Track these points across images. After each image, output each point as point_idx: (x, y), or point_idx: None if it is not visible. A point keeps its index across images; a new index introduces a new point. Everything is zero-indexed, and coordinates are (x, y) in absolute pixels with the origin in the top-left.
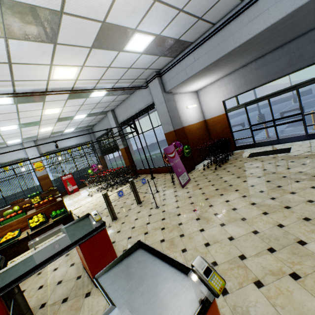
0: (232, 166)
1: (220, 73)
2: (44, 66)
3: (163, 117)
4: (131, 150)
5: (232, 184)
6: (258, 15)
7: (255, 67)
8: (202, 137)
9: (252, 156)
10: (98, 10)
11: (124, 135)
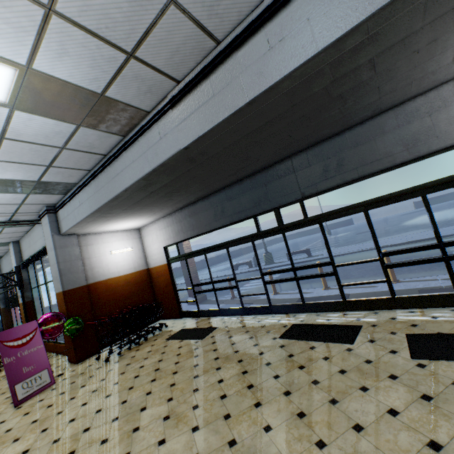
0: (131, 356)
1: (142, 216)
2: None
3: (53, 269)
4: (39, 306)
5: (64, 410)
6: (117, 175)
7: (188, 213)
8: (135, 295)
9: (173, 337)
10: None
11: (30, 280)
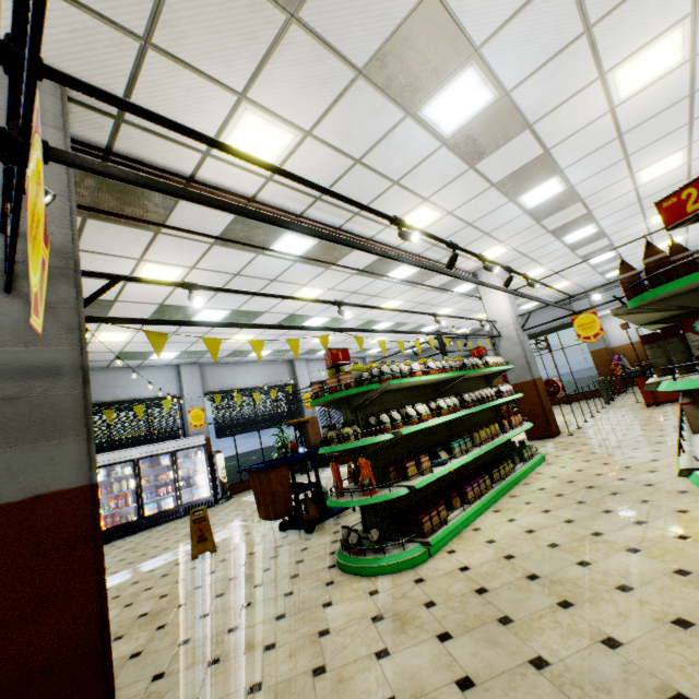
0: None
1: None
2: (565, 280)
3: None
4: None
5: None
6: None
7: None
8: None
9: None
10: (632, 258)
11: None
